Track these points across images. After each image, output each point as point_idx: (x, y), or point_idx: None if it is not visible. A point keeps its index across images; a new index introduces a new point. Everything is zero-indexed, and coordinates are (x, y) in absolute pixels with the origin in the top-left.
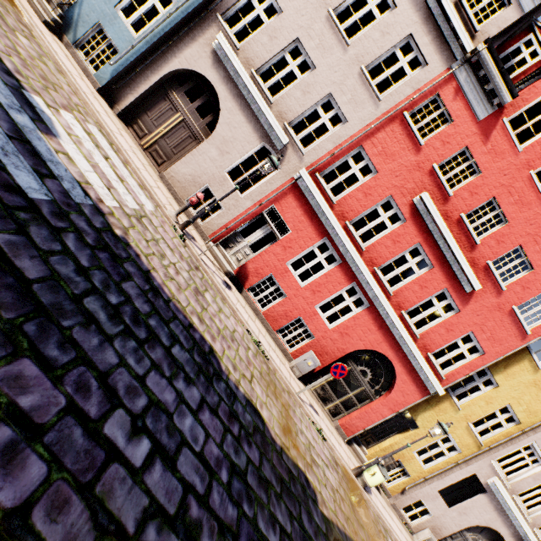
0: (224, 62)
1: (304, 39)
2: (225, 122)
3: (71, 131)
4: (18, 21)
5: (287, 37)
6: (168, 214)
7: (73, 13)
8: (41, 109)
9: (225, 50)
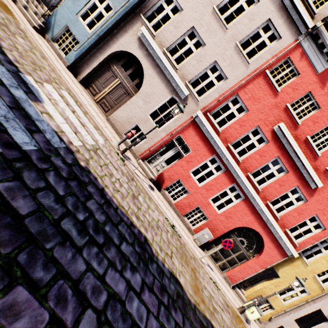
0: (146, 44)
1: (197, 26)
2: (147, 83)
3: (51, 97)
4: (17, 28)
5: (186, 26)
6: (113, 144)
7: (51, 20)
8: (32, 84)
9: (146, 37)
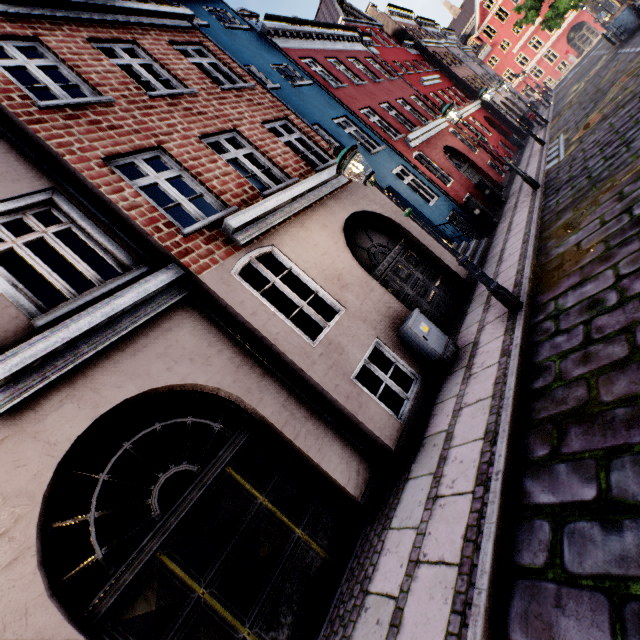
0: None
1: None
2: None
3: None
4: None
5: None
6: None
7: None
8: None
9: None
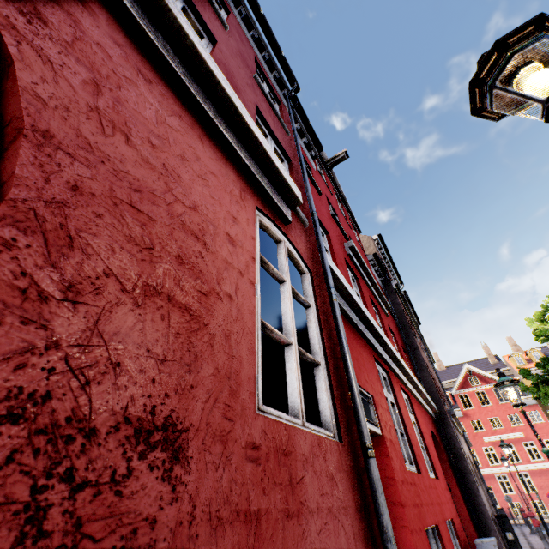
0: None
1: None
2: None
3: None
4: None
5: None
6: None
7: None
8: None
9: None
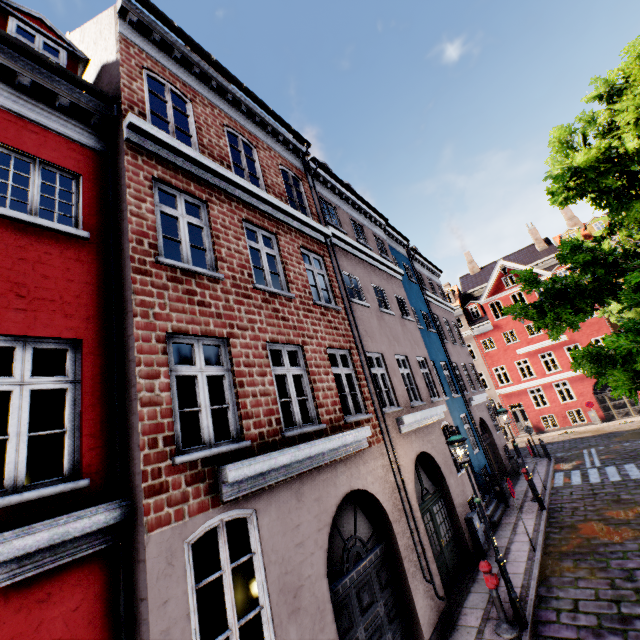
0: None
1: None
2: None
3: None
4: None
5: None
6: None
7: None
8: None
9: None
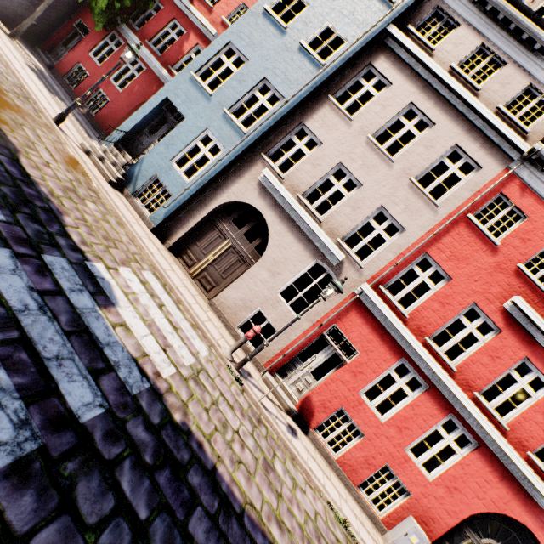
0: (270, 191)
1: (347, 162)
2: (274, 244)
3: (128, 289)
4: (88, 189)
5: (330, 163)
6: (222, 353)
7: (134, 170)
8: (102, 276)
9: (271, 181)
